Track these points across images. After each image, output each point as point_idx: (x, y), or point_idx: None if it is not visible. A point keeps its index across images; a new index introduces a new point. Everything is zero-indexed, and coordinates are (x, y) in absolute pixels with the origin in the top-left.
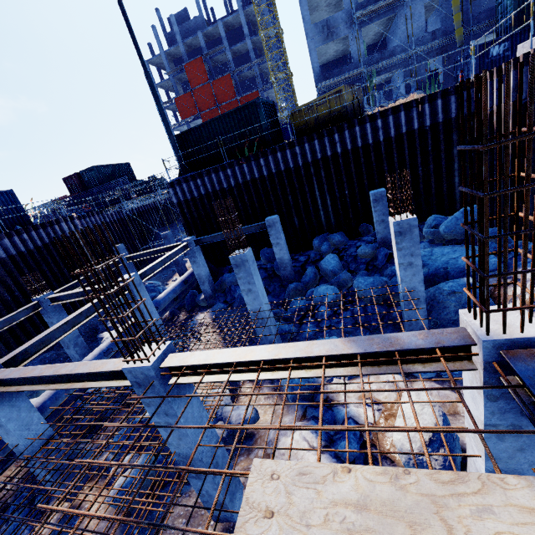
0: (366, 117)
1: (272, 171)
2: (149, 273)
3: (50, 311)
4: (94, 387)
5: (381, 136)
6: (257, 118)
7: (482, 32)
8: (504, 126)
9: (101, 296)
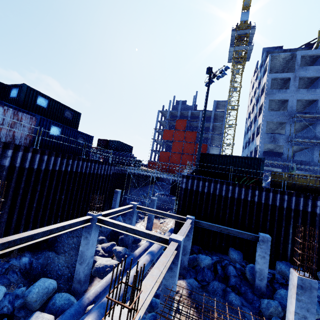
0: None
1: (262, 201)
2: None
3: (93, 228)
4: None
5: None
6: (258, 167)
7: None
8: None
9: (168, 250)
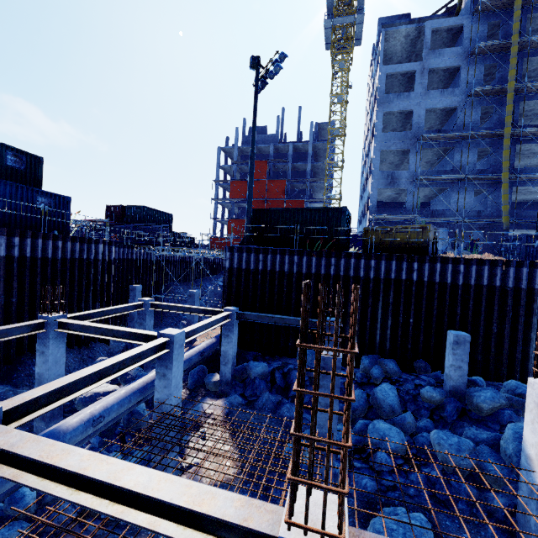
0: (450, 258)
1: (340, 273)
2: (190, 335)
3: (51, 337)
4: (174, 537)
5: (461, 280)
6: (338, 222)
7: (520, 225)
8: None
9: (141, 346)
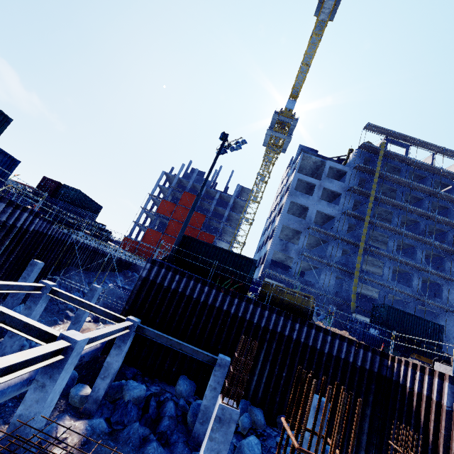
0: (322, 328)
1: (239, 314)
2: (90, 341)
3: None
4: None
5: (327, 349)
6: (248, 270)
7: (360, 311)
8: (425, 413)
9: (39, 348)
